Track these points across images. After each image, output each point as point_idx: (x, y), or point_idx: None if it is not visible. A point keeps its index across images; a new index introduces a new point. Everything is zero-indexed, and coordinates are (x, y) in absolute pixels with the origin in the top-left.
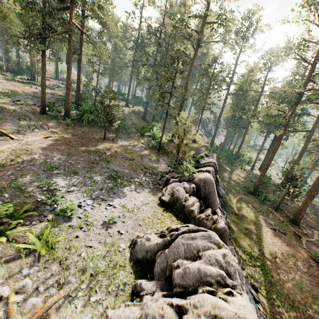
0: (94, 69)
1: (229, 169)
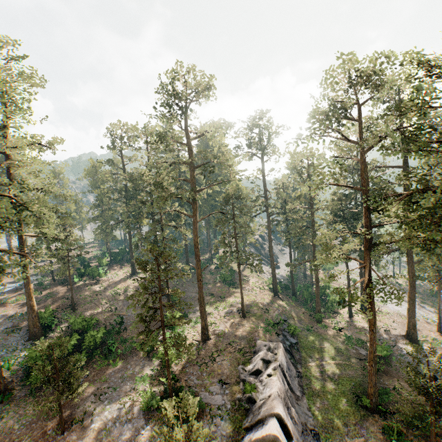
0: (62, 257)
1: (316, 342)
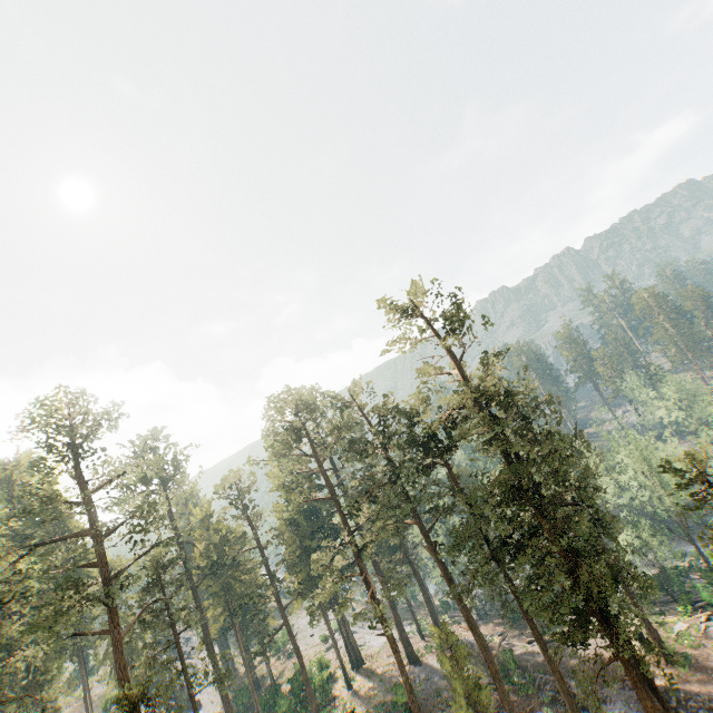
0: None
1: None
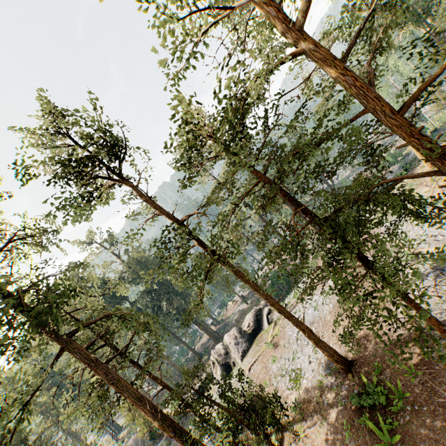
0: None
1: None
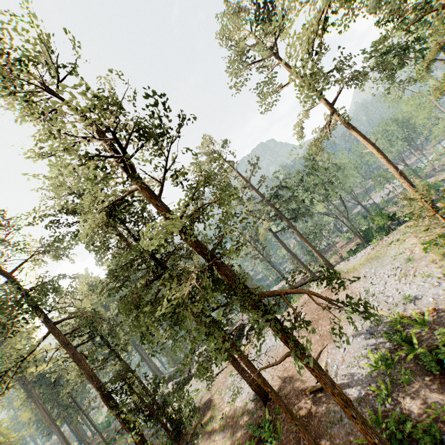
0: None
1: None
